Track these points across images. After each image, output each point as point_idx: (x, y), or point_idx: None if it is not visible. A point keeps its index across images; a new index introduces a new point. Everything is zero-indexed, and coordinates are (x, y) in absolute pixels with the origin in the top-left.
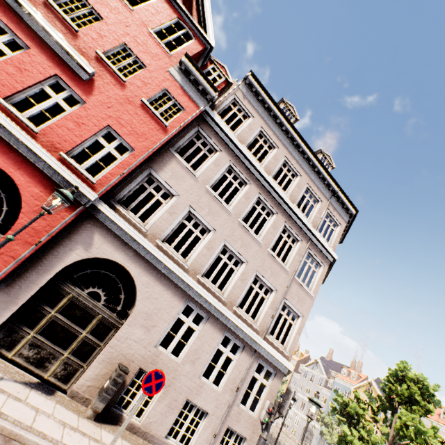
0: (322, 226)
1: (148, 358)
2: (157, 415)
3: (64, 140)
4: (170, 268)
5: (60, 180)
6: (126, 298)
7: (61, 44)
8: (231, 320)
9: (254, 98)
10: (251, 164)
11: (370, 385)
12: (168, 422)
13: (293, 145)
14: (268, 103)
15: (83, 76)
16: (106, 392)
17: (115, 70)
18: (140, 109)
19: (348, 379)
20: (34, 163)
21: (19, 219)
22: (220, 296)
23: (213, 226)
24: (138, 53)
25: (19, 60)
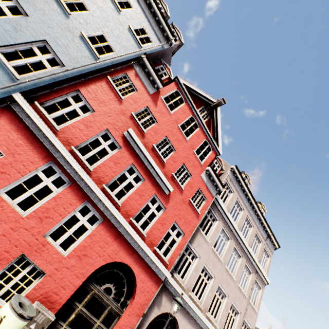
0: None
1: None
2: None
3: (156, 237)
4: (196, 313)
5: (154, 267)
6: None
7: (160, 176)
8: None
9: (235, 179)
10: (233, 226)
11: None
12: None
13: (250, 206)
14: (242, 183)
15: (166, 193)
16: None
17: (179, 184)
18: (188, 205)
19: None
20: (144, 258)
21: (135, 299)
22: (216, 325)
23: (214, 274)
24: (189, 168)
25: (140, 189)
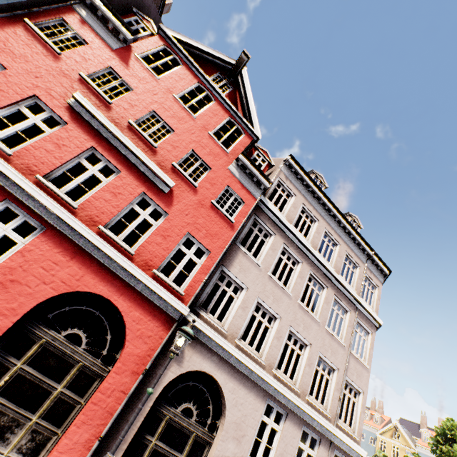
0: (350, 279)
1: None
2: None
3: (154, 256)
4: (251, 369)
5: (156, 299)
6: (172, 380)
7: (147, 164)
8: (309, 414)
9: (294, 177)
10: (301, 243)
11: (396, 429)
12: None
13: (330, 216)
14: (307, 180)
15: (164, 190)
16: None
17: (188, 178)
18: (211, 210)
19: (371, 423)
20: (134, 286)
21: (125, 348)
22: (294, 388)
23: (278, 313)
24: (203, 157)
25: (113, 185)
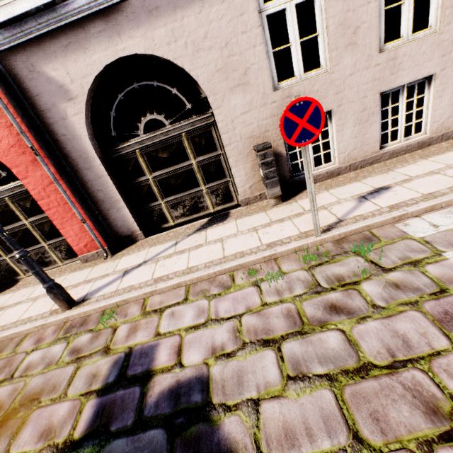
0: None
1: (280, 111)
2: (350, 143)
3: None
4: None
5: None
6: None
7: None
8: None
9: None
10: None
11: None
12: (372, 136)
13: None
14: None
15: None
16: (268, 179)
17: None
18: None
19: None
20: None
21: None
22: None
23: None
24: None
25: None
